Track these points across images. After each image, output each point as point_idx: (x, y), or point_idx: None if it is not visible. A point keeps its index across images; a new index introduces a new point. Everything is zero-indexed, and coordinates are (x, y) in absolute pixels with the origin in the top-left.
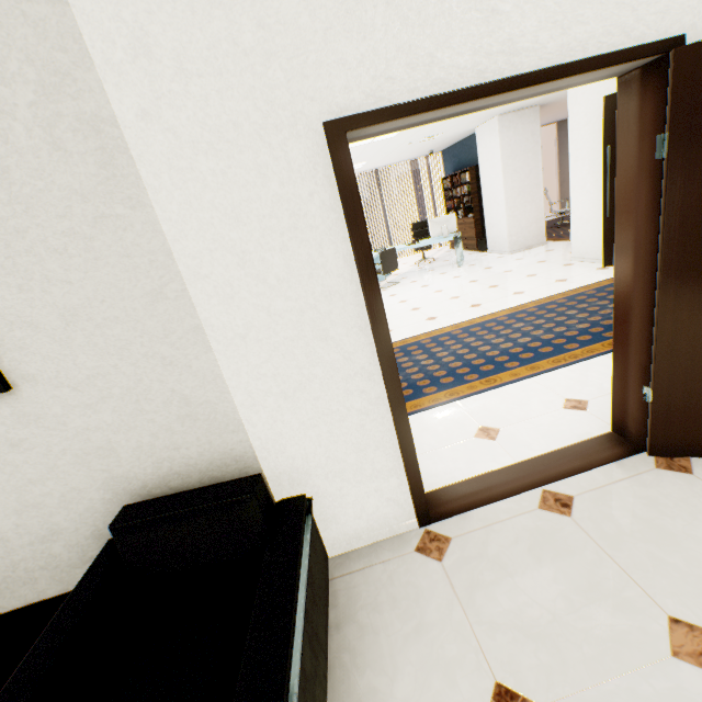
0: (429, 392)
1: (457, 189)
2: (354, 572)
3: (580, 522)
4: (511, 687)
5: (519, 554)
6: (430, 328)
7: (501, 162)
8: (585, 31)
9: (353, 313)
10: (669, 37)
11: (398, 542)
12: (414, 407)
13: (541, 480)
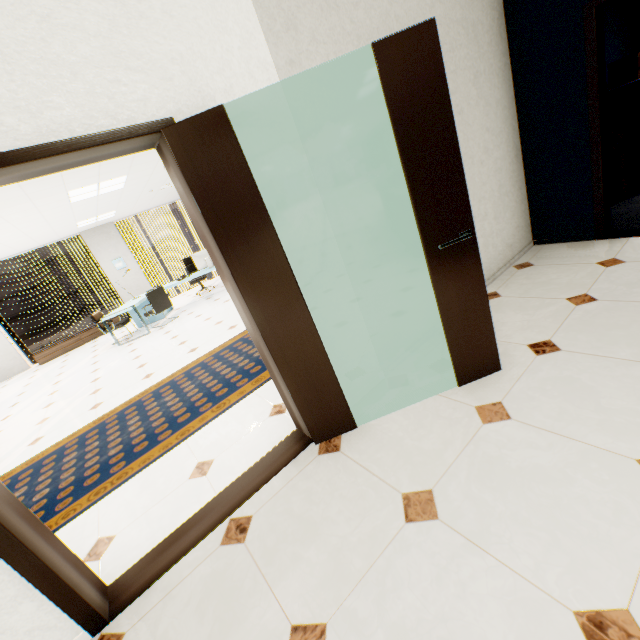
0: (164, 438)
1: None
2: None
3: (251, 545)
4: None
5: (187, 618)
6: (189, 361)
7: None
8: (62, 114)
9: None
10: (158, 120)
11: None
12: (143, 463)
13: (231, 509)
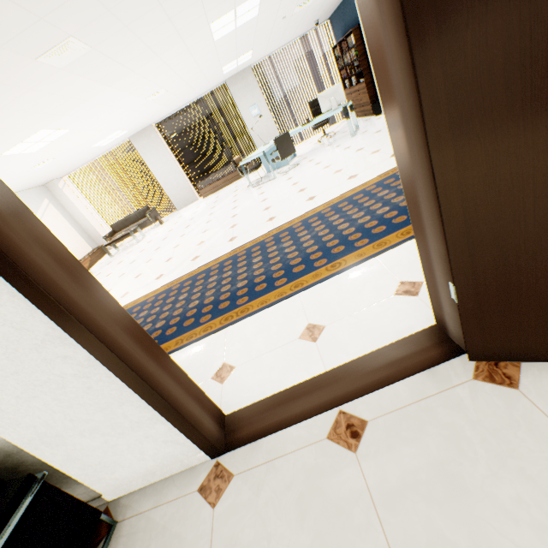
0: (279, 284)
1: (347, 55)
2: (142, 513)
3: (363, 462)
4: None
5: (286, 506)
6: (306, 210)
7: None
8: None
9: None
10: None
11: (189, 477)
12: (260, 304)
13: (341, 398)
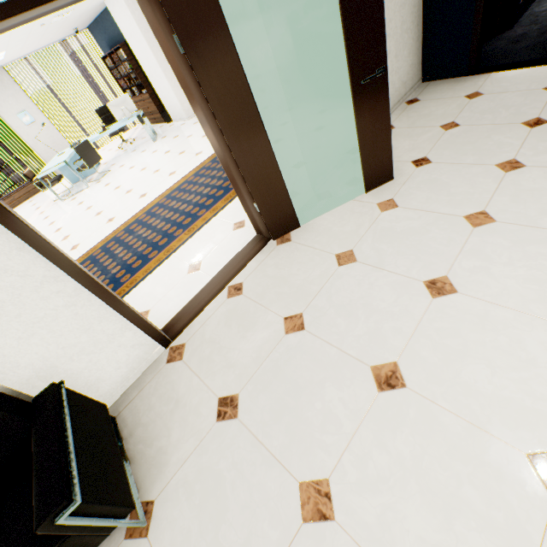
0: (153, 256)
1: (121, 67)
2: (133, 399)
3: (247, 295)
4: (225, 395)
5: (221, 329)
6: (144, 204)
7: (144, 37)
8: None
9: (2, 240)
10: None
11: (156, 365)
12: (145, 272)
13: (227, 282)
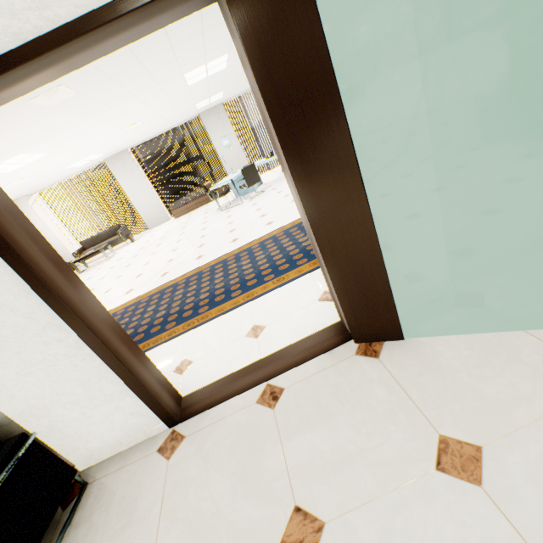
0: (235, 295)
1: None
2: (110, 473)
3: (278, 414)
4: None
5: (222, 449)
6: (264, 233)
7: None
8: None
9: (12, 281)
10: None
11: (150, 443)
12: (218, 312)
13: (269, 375)
